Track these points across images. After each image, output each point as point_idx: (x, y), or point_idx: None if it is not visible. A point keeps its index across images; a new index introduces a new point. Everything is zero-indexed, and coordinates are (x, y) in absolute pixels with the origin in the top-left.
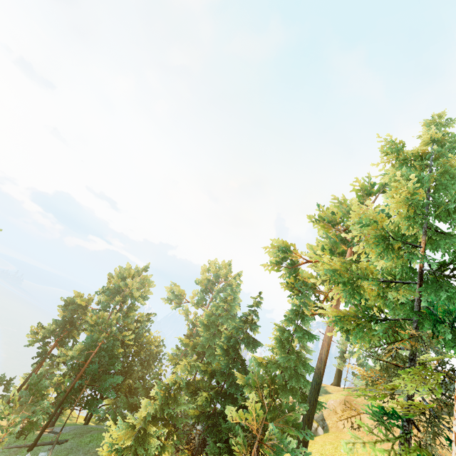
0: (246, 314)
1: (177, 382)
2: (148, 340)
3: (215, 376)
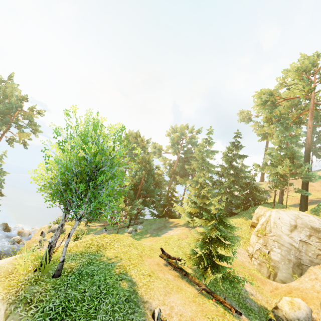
0: (232, 143)
1: (202, 182)
2: (158, 173)
3: (223, 175)
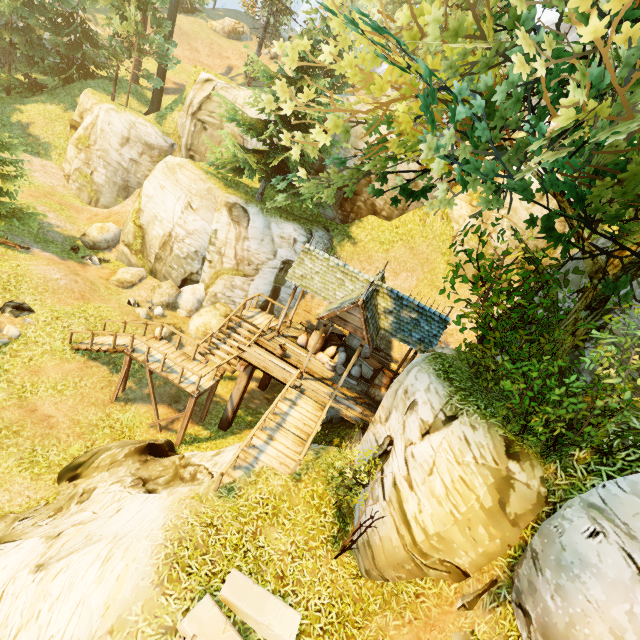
0: None
1: None
2: None
3: None
